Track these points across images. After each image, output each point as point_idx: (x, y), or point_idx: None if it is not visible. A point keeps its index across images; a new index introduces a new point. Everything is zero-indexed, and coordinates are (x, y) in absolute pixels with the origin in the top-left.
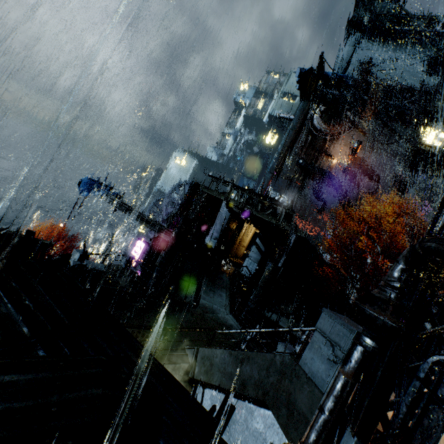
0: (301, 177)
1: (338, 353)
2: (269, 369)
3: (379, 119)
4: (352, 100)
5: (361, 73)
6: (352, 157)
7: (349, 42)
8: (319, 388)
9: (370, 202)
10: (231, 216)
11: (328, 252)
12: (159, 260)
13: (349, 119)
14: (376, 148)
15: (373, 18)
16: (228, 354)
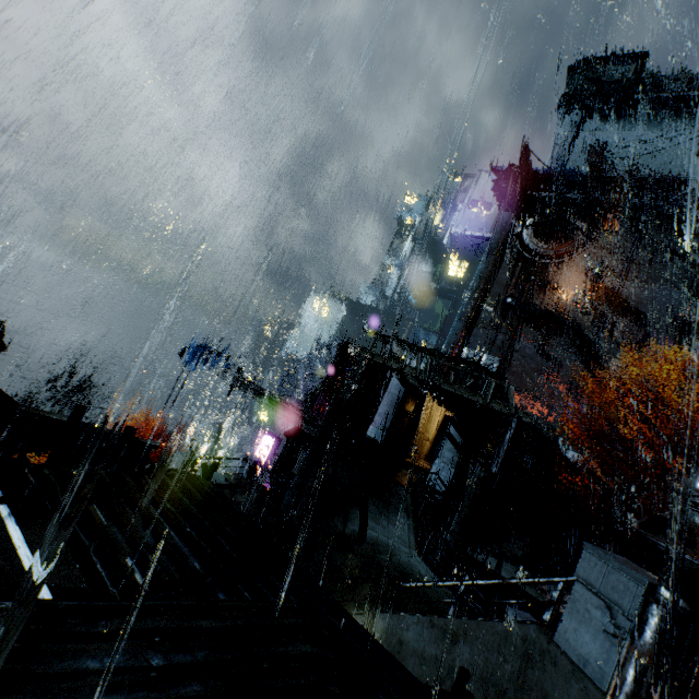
0: (512, 324)
1: (621, 620)
2: (503, 650)
3: (630, 228)
4: (582, 203)
5: (590, 165)
6: (593, 288)
7: (566, 123)
8: (596, 684)
9: (637, 358)
10: (406, 391)
11: (573, 447)
12: (298, 465)
13: (582, 232)
14: (633, 272)
15: (599, 87)
16: (428, 624)
